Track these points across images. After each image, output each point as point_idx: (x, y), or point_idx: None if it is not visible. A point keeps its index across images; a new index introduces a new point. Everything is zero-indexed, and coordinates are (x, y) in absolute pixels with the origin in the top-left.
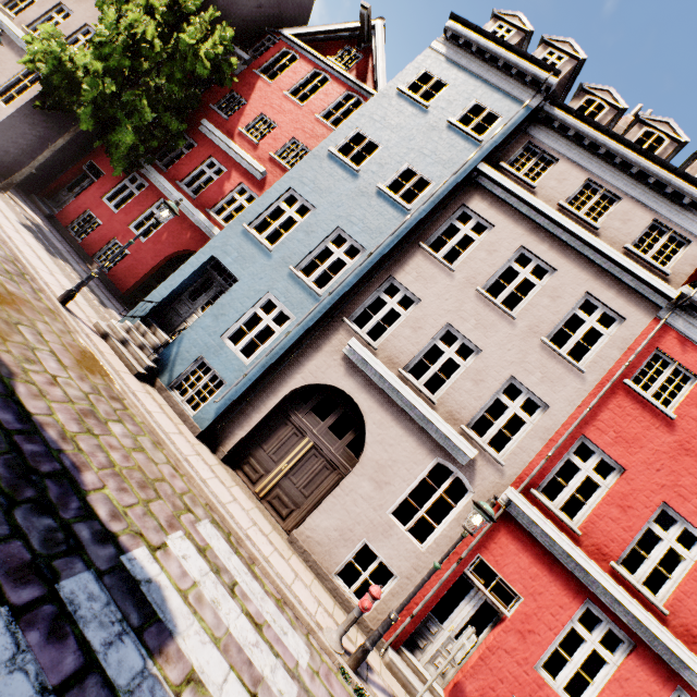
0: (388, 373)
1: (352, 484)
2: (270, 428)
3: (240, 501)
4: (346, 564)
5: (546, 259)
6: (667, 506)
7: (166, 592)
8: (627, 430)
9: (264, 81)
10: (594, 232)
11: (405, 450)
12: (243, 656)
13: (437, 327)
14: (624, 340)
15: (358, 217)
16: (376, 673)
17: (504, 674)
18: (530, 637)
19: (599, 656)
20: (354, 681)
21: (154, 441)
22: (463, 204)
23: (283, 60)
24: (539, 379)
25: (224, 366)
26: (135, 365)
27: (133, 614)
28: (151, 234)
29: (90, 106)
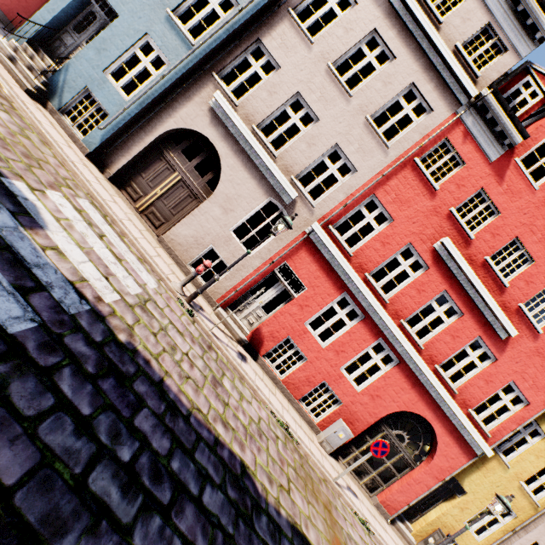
0: (243, 126)
1: (207, 208)
2: (148, 162)
3: (120, 205)
4: (206, 273)
5: (390, 46)
6: (411, 246)
7: (40, 211)
8: (404, 195)
9: None
10: (437, 26)
11: (248, 189)
12: (102, 262)
13: (289, 94)
14: (426, 128)
15: None
16: (206, 313)
17: (286, 326)
18: (306, 309)
19: (364, 356)
20: (187, 307)
21: (42, 140)
22: None
23: None
24: (356, 149)
25: (107, 99)
26: (24, 82)
27: (9, 205)
28: None
29: None
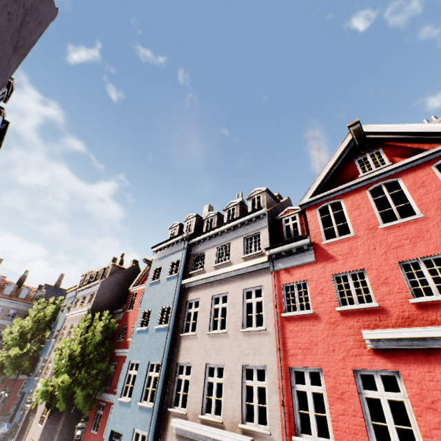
0: (192, 426)
1: None
2: None
3: None
4: None
5: (222, 292)
6: (359, 370)
7: None
8: (303, 341)
9: (130, 312)
10: (230, 263)
11: None
12: None
13: (203, 371)
14: (269, 295)
15: (154, 348)
16: None
17: None
18: None
19: None
20: None
21: None
22: (187, 300)
23: (133, 297)
24: (253, 354)
25: None
26: None
27: None
28: None
29: (61, 398)
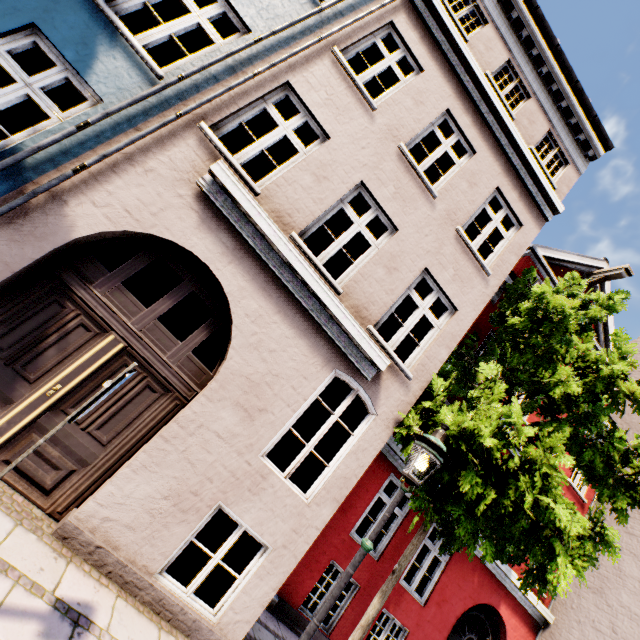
0: None
1: None
2: None
3: None
4: None
5: None
6: None
7: None
8: None
9: None
10: None
11: None
12: None
13: None
14: None
15: None
16: None
17: None
18: None
19: None
20: None
21: None
22: None
23: None
24: None
25: None
26: None
27: None
28: (429, 587)
29: None
